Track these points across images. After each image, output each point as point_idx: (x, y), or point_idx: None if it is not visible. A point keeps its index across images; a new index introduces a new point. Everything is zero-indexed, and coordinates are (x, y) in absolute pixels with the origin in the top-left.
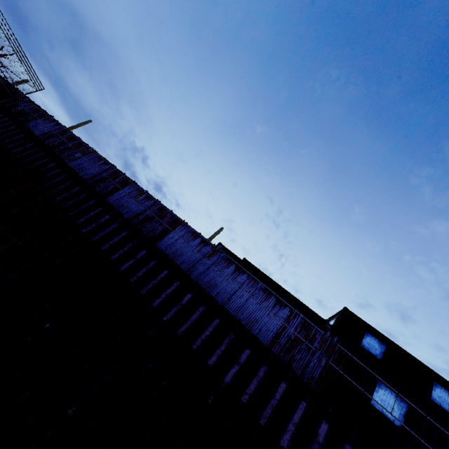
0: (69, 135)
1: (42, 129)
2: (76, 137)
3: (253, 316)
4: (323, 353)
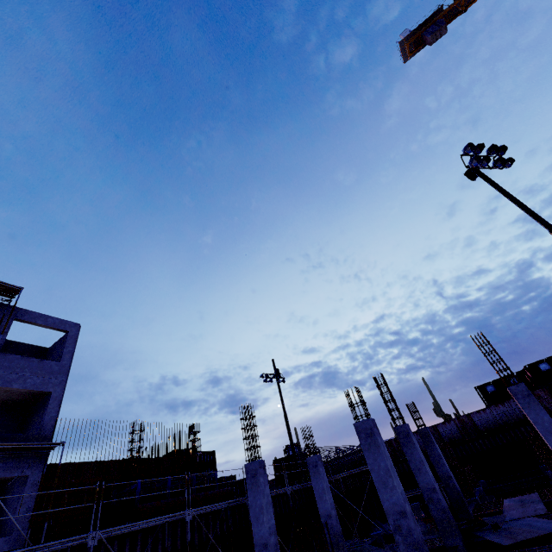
0: (386, 443)
1: None
2: (388, 440)
3: None
4: (545, 395)
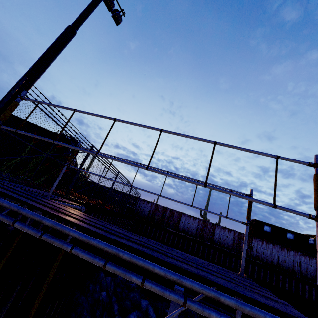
0: (161, 208)
1: (144, 209)
2: (165, 207)
3: (305, 267)
4: None
